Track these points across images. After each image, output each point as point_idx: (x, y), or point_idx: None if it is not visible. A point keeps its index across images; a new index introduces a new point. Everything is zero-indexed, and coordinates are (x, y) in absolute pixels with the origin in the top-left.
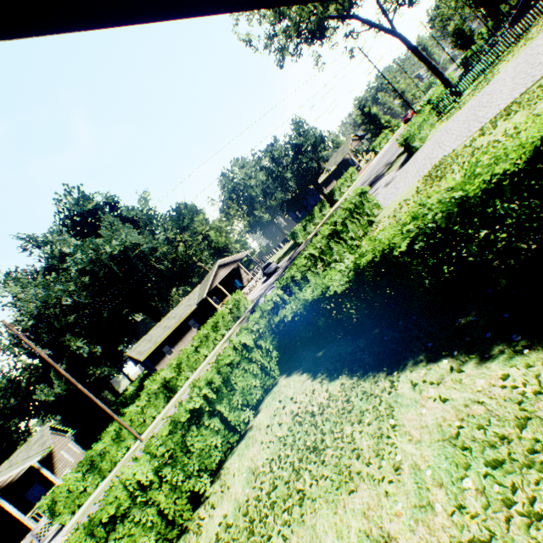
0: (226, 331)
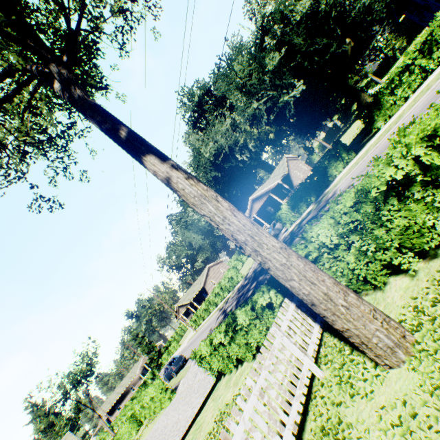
0: (227, 293)
